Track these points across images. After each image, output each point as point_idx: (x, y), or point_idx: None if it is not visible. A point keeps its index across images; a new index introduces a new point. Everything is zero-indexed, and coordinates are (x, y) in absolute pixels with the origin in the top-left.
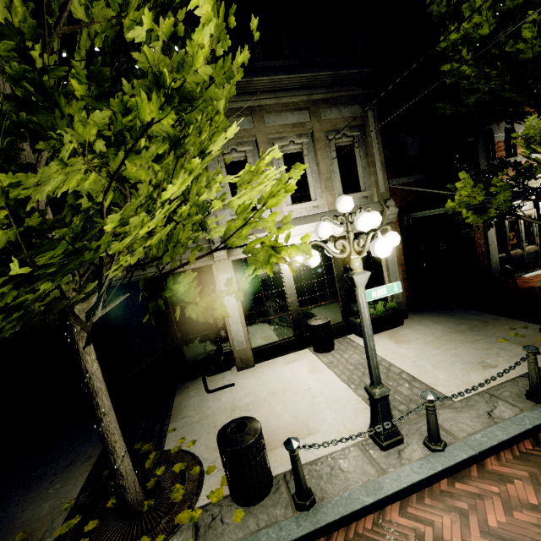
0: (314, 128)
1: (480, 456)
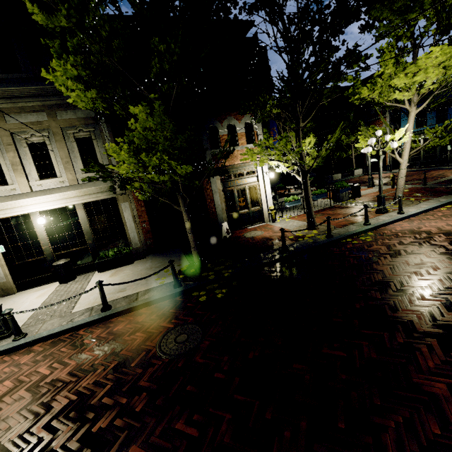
0: (51, 126)
1: (34, 342)
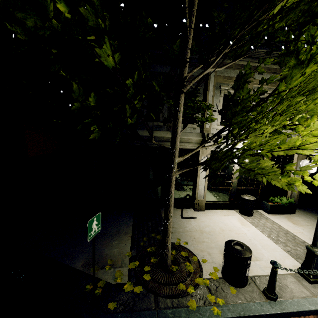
0: None
1: None
